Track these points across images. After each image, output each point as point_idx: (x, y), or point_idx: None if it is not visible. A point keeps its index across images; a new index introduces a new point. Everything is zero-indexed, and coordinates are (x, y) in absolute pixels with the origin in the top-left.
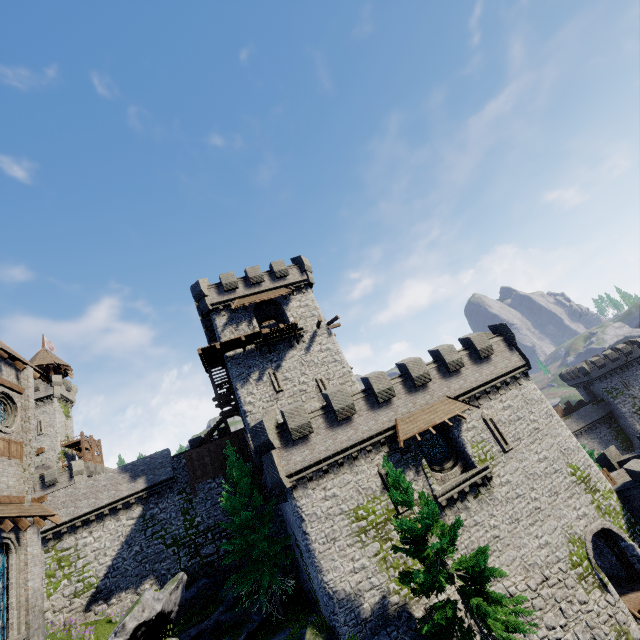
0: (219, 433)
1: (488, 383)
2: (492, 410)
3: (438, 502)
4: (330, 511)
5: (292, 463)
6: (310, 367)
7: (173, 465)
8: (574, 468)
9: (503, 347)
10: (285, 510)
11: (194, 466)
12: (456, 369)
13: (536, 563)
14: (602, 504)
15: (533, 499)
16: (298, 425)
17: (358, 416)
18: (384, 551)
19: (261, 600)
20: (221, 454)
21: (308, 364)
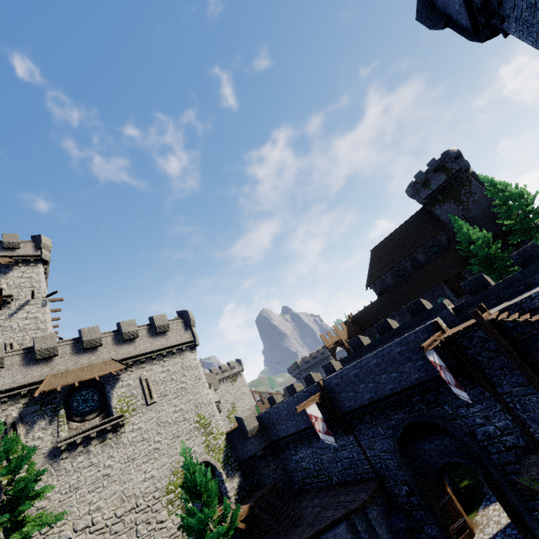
0: None
1: (156, 351)
2: (152, 372)
3: (58, 447)
4: None
5: None
6: (4, 331)
7: None
8: (201, 417)
9: (181, 327)
10: None
11: None
12: (130, 338)
13: (135, 494)
14: (211, 443)
15: (156, 442)
16: None
17: (6, 370)
18: None
19: None
20: None
21: (3, 329)
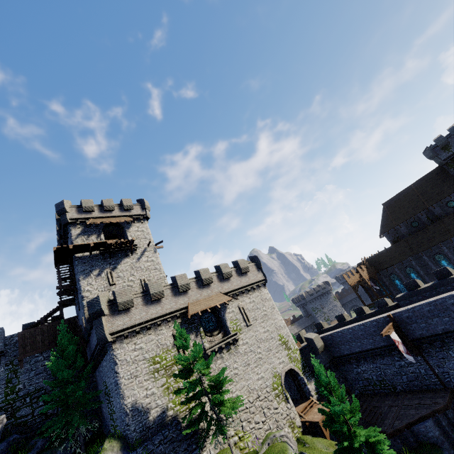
0: (53, 318)
1: (244, 287)
2: (244, 302)
3: (206, 353)
4: (136, 358)
5: (115, 325)
6: (138, 271)
7: (5, 342)
8: (281, 337)
9: (254, 268)
10: (101, 369)
11: (25, 343)
12: (228, 277)
13: (255, 388)
14: (292, 356)
15: (258, 353)
16: (124, 301)
17: (165, 299)
18: (168, 383)
19: (69, 437)
20: (52, 334)
21: (137, 269)
